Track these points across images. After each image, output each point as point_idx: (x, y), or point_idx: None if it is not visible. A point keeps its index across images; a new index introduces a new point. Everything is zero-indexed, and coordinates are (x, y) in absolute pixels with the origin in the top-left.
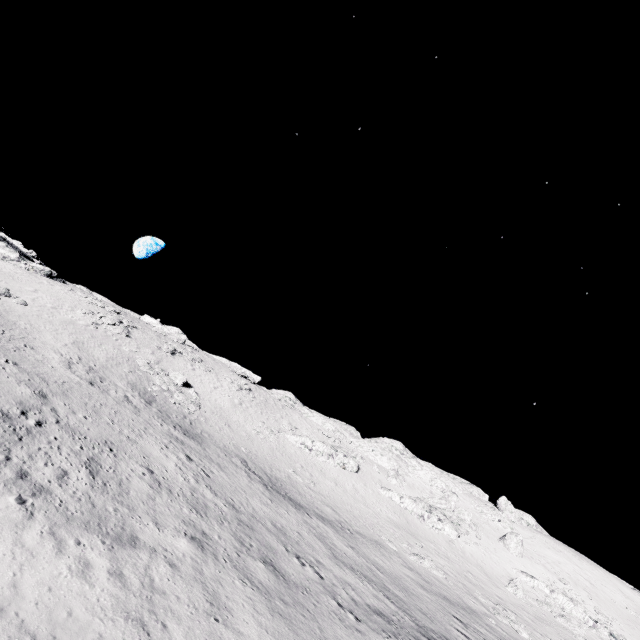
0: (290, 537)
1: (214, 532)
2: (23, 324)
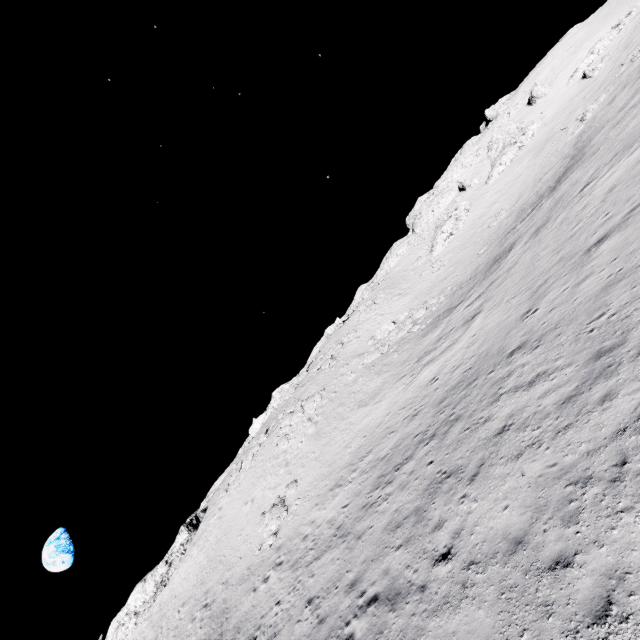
0: None
1: None
2: (353, 447)
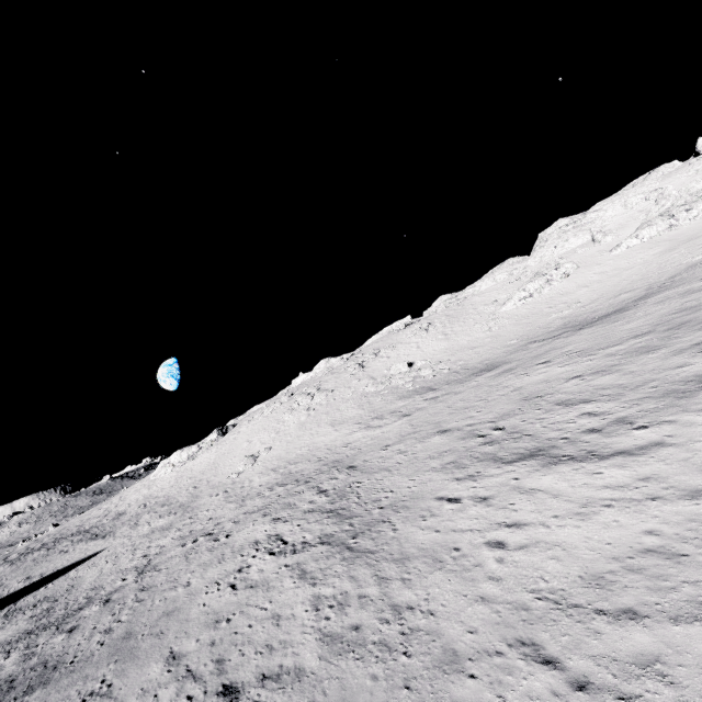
0: (698, 304)
1: (695, 340)
2: (301, 451)
